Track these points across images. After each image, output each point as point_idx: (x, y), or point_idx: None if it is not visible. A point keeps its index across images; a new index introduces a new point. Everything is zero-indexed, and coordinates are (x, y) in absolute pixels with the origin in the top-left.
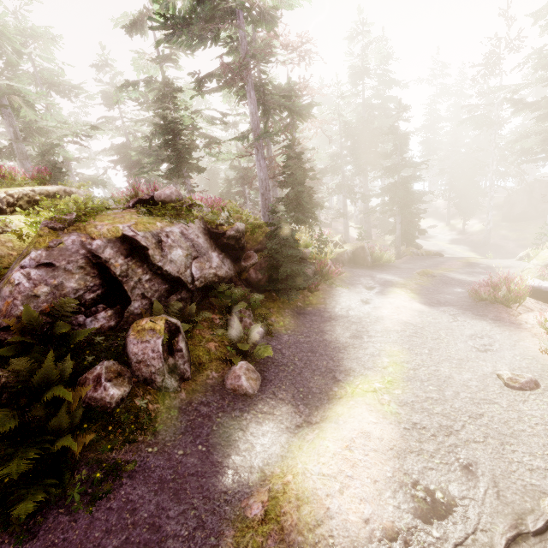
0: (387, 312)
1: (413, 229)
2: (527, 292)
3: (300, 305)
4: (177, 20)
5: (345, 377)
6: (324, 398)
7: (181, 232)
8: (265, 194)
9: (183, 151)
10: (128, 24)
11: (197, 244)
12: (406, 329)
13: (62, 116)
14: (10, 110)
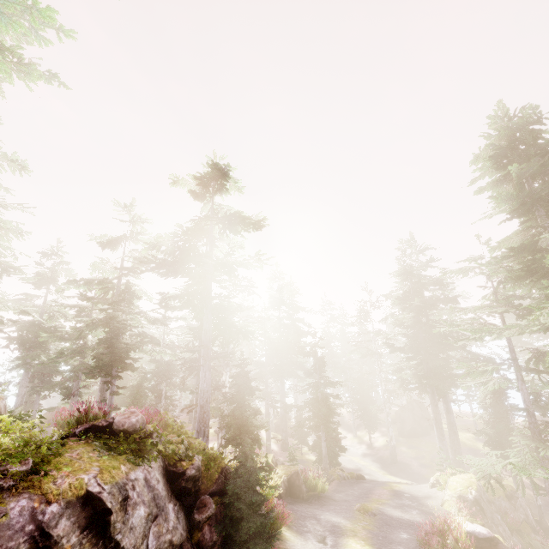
0: None
1: (334, 445)
2: (473, 543)
3: None
4: (166, 262)
5: None
6: None
7: (145, 477)
8: (205, 407)
9: (123, 350)
10: (105, 242)
11: (157, 493)
12: None
13: None
14: None
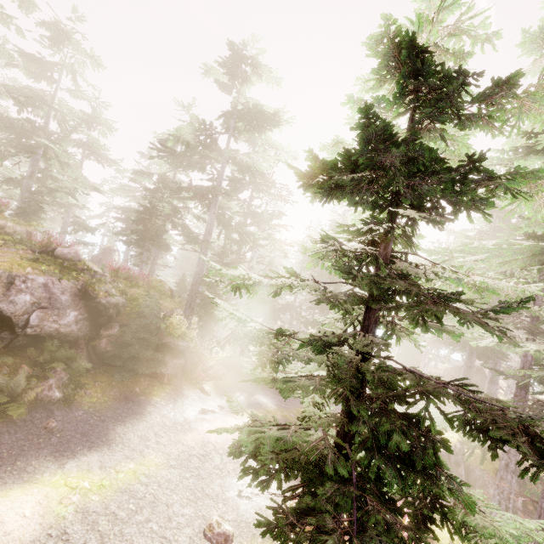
0: (207, 427)
1: None
2: None
3: (137, 390)
4: (170, 150)
5: (73, 466)
6: (24, 478)
7: (47, 284)
8: (194, 286)
9: (151, 230)
10: (163, 139)
11: (57, 298)
12: (199, 448)
13: (80, 174)
14: (40, 157)
